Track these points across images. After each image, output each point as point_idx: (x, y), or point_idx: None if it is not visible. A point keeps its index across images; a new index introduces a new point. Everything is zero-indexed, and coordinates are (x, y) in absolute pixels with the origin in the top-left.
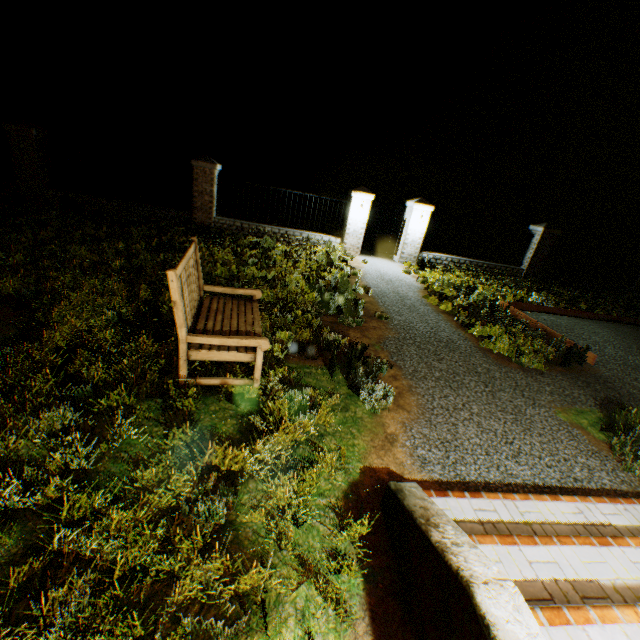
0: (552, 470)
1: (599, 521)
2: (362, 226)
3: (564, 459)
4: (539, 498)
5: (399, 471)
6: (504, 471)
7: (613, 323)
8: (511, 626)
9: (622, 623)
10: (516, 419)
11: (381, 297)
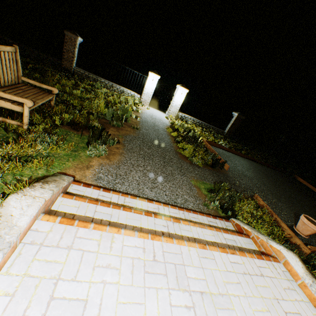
0: (166, 197)
1: (164, 213)
2: (152, 91)
3: (177, 194)
4: (141, 200)
5: (80, 178)
6: (141, 192)
7: (252, 161)
8: (14, 209)
9: (105, 231)
10: (167, 176)
11: (144, 122)
